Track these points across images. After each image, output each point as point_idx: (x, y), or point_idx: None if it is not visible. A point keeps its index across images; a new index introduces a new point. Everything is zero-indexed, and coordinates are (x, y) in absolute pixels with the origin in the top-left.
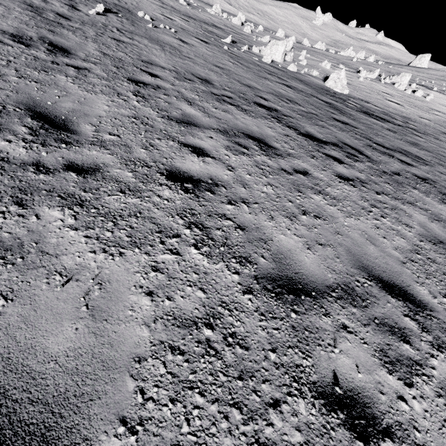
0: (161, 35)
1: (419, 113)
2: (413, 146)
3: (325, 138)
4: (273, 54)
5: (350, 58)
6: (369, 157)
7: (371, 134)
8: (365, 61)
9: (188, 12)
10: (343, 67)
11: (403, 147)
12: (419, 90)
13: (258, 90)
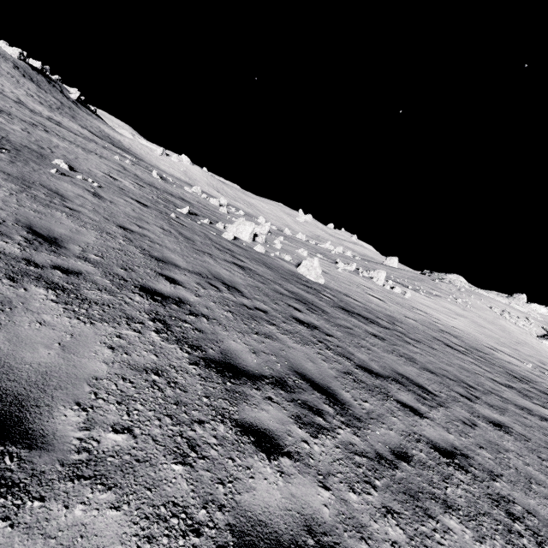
0: (59, 181)
1: (403, 312)
2: (410, 364)
3: (263, 365)
4: (239, 232)
5: (329, 250)
6: (347, 409)
7: (350, 345)
8: (343, 255)
9: (156, 183)
10: (322, 257)
11: (398, 367)
12: (396, 287)
13: (174, 266)
